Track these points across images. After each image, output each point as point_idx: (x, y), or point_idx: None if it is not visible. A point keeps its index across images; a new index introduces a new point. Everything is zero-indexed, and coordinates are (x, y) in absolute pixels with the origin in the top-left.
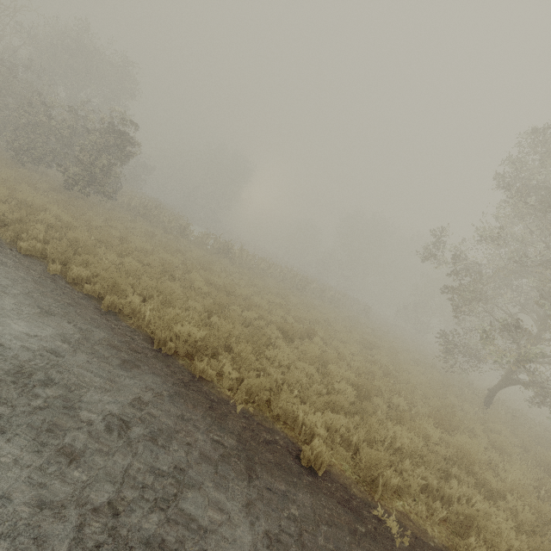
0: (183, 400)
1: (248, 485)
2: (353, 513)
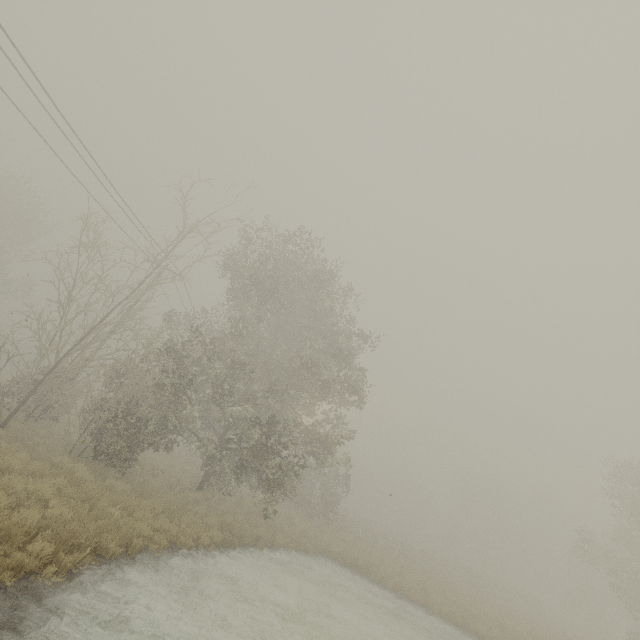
0: None
1: None
2: None
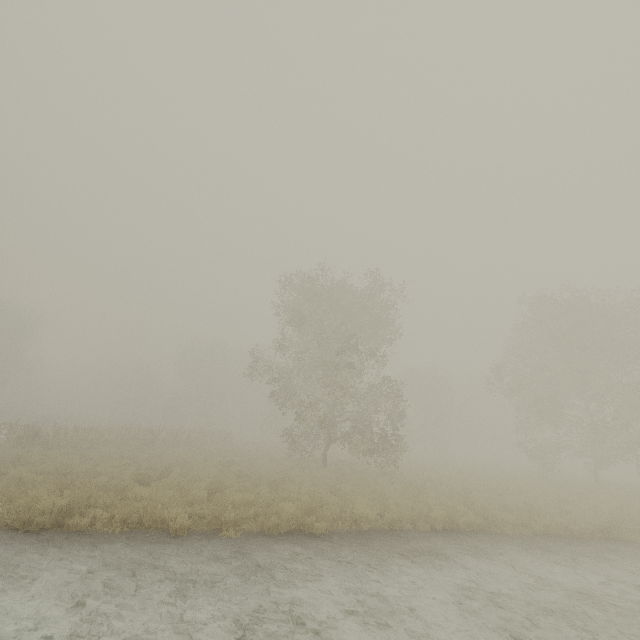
0: (71, 543)
1: (139, 552)
2: (208, 539)
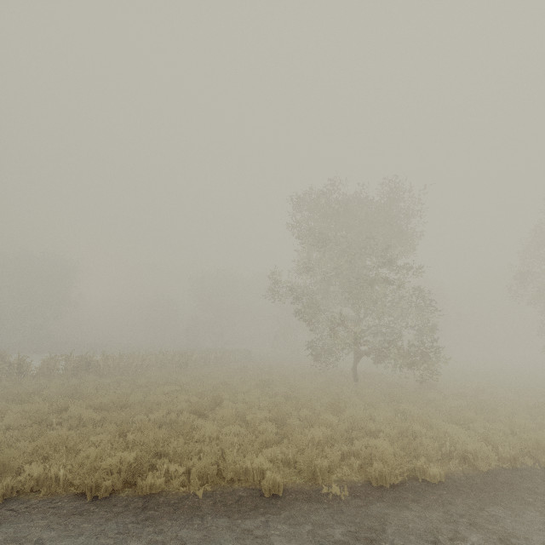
0: (151, 520)
1: (240, 535)
2: (312, 501)
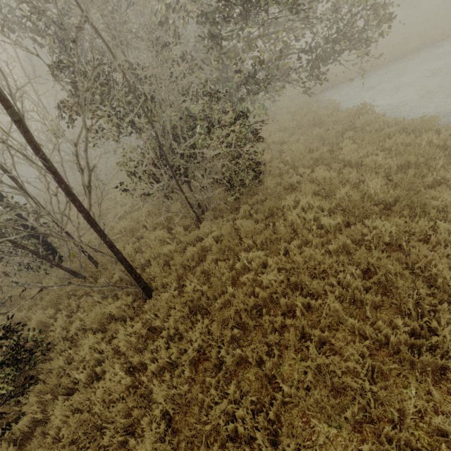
0: None
1: None
2: None
